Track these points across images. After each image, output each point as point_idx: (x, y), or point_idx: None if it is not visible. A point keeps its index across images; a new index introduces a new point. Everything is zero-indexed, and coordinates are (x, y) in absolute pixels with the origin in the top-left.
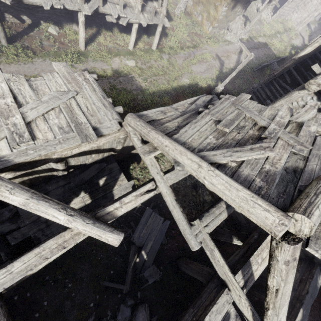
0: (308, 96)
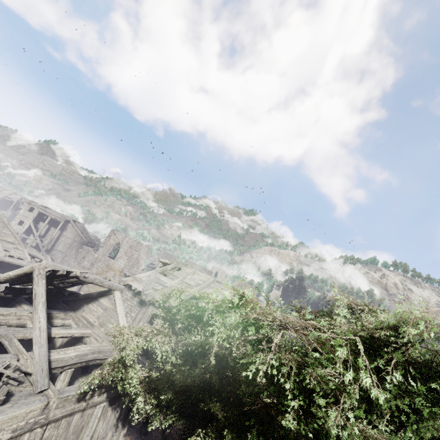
0: (127, 292)
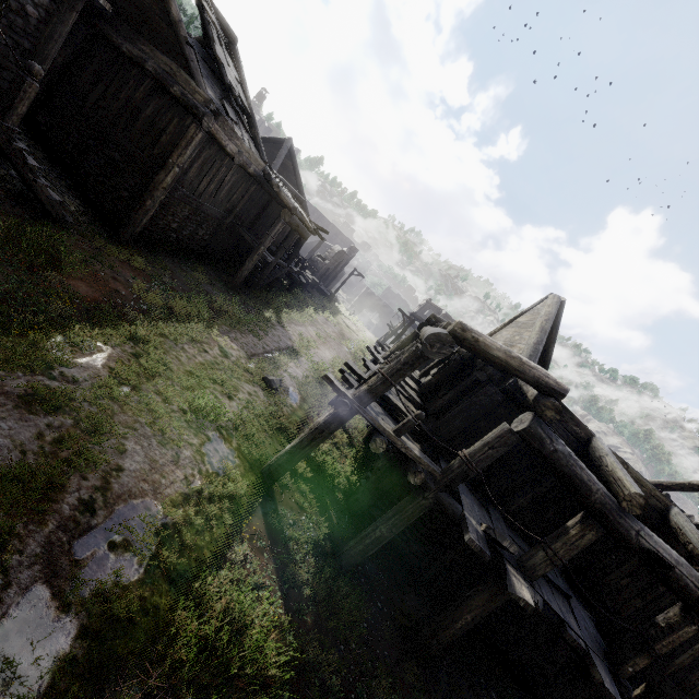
0: None
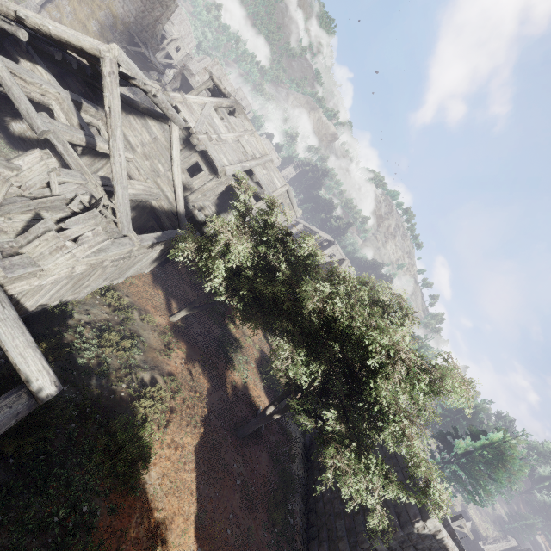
0: None
